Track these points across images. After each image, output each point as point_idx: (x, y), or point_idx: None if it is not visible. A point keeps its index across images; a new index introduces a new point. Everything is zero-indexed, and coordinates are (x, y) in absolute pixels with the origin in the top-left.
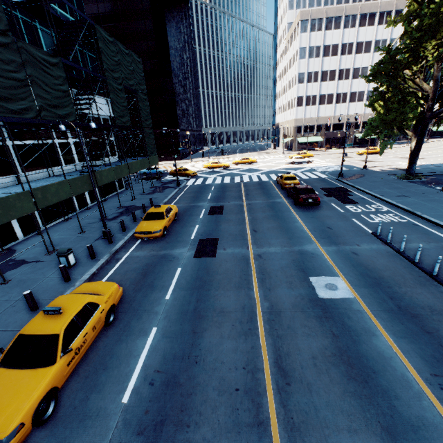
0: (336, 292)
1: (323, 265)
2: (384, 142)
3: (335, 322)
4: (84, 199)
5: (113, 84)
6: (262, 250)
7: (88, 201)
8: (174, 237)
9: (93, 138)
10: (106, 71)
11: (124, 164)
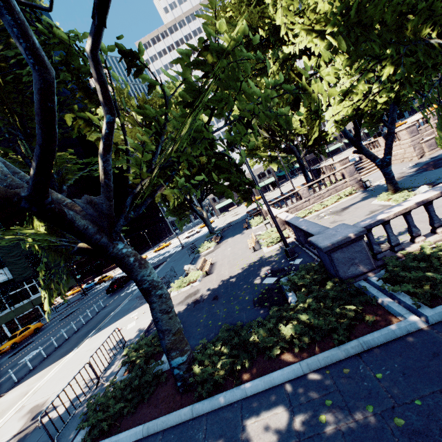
0: (28, 357)
1: (49, 341)
2: (181, 223)
3: (3, 374)
4: (3, 335)
5: (11, 260)
6: (41, 341)
7: (10, 335)
8: (18, 347)
9: (13, 291)
10: (2, 257)
11: (26, 303)
